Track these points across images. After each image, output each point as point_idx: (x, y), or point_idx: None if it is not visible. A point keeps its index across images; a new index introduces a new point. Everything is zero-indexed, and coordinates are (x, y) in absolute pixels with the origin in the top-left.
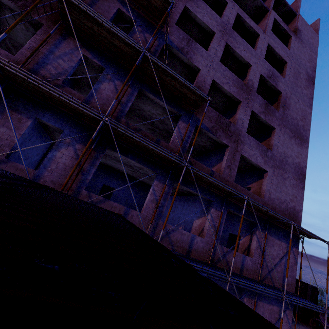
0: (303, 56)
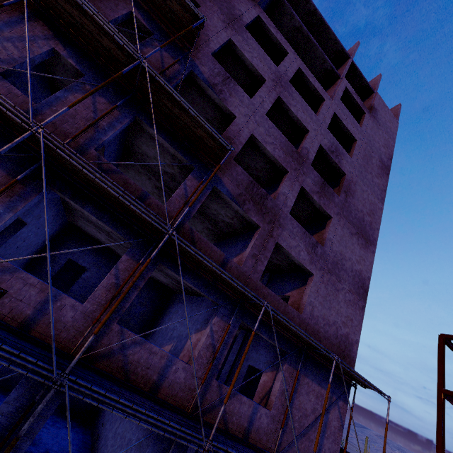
0: (377, 139)
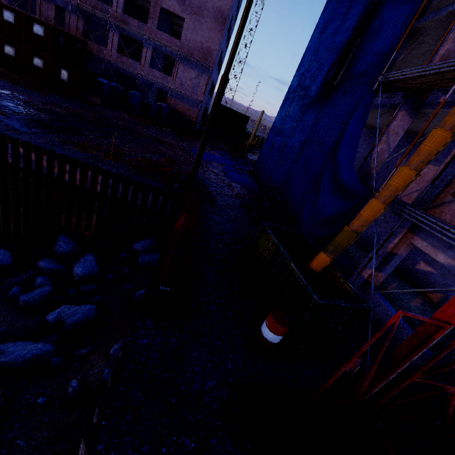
0: None
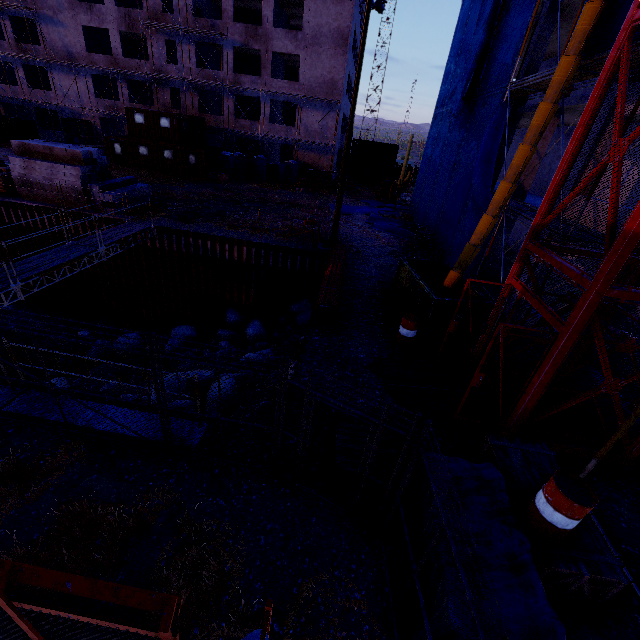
0: None
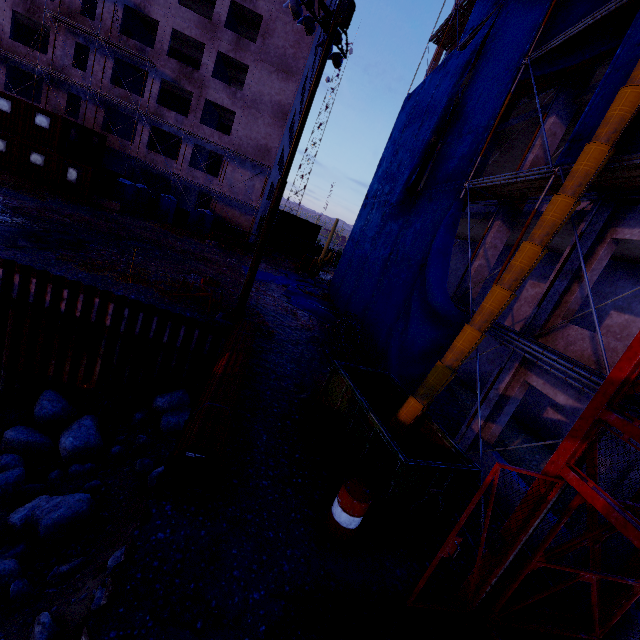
0: None
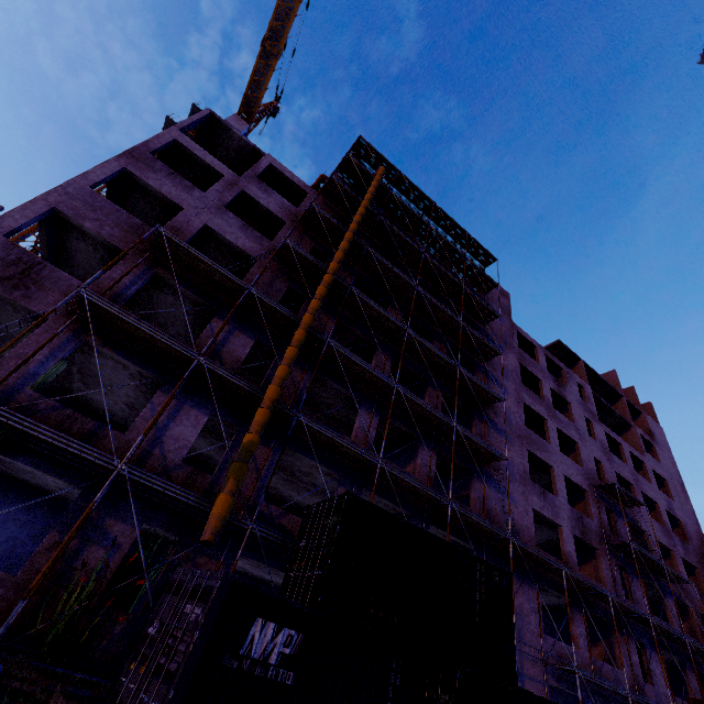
0: (668, 463)
